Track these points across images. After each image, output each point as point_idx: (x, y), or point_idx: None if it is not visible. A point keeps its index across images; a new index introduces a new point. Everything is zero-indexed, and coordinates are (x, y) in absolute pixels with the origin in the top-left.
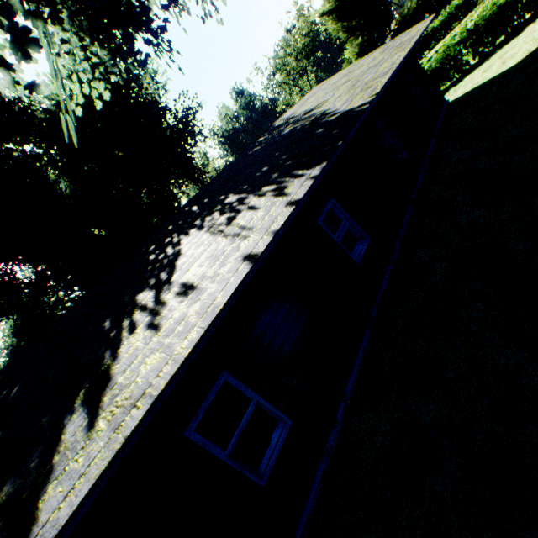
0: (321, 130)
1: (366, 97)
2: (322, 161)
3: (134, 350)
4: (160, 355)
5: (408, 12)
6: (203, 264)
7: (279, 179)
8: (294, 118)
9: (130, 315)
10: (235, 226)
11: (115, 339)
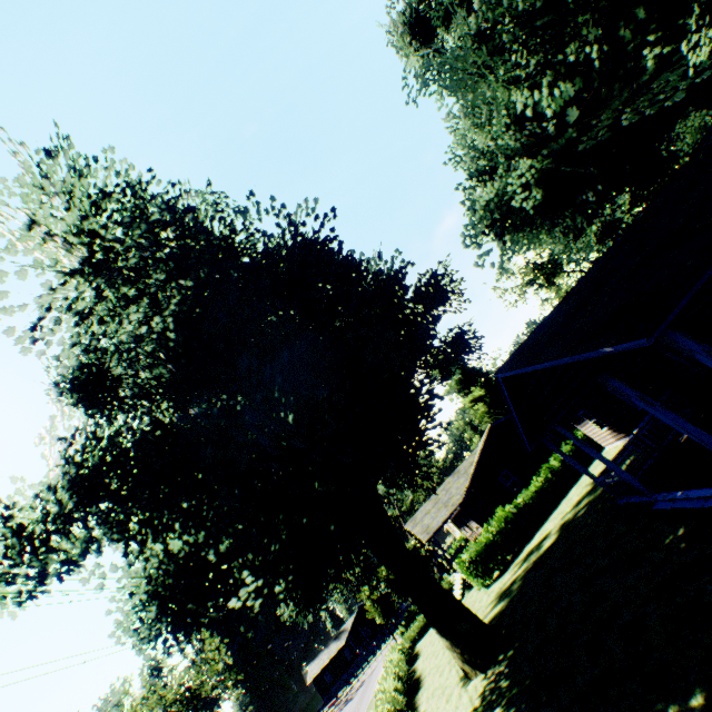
0: None
1: None
2: None
3: None
4: None
5: None
6: None
7: None
8: None
9: None
10: None
11: None
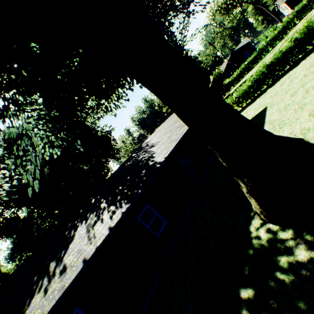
0: (144, 171)
1: (163, 156)
2: (130, 201)
3: (35, 302)
4: (40, 310)
5: (218, 74)
6: (74, 253)
7: (118, 203)
8: (148, 146)
9: (44, 276)
10: (93, 231)
11: (34, 291)
